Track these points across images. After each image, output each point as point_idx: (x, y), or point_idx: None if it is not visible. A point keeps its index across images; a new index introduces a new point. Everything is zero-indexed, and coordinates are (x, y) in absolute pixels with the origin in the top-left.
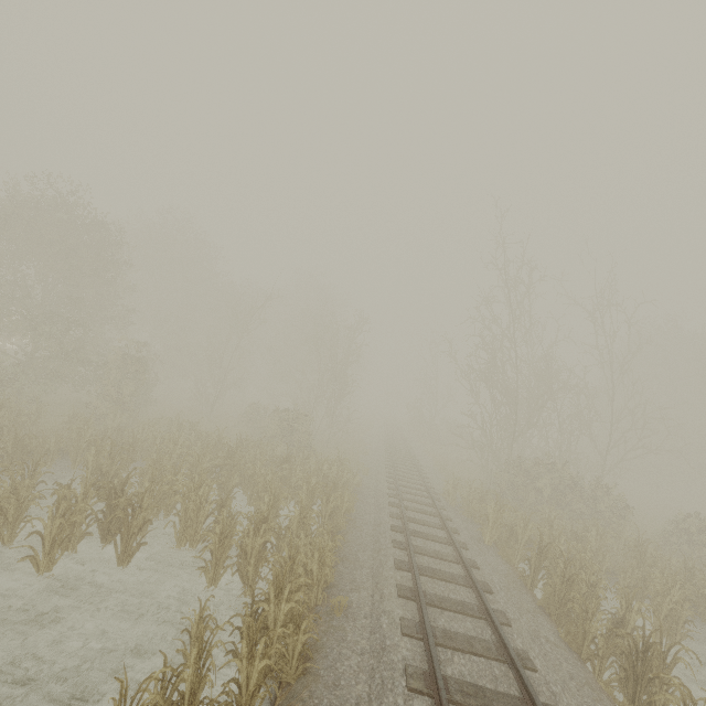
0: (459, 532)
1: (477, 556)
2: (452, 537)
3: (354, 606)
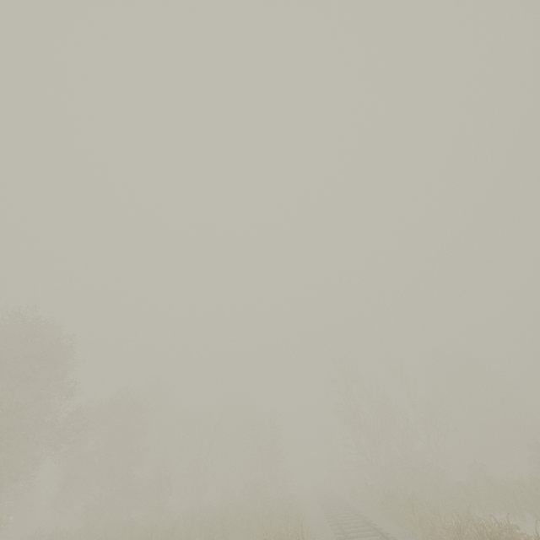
0: (357, 509)
1: (364, 513)
2: (352, 508)
3: (315, 533)
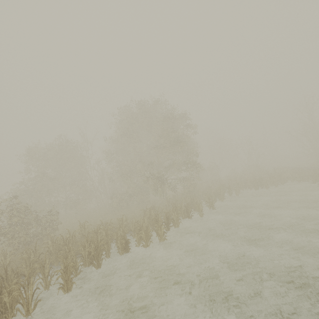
0: None
1: None
2: None
3: None
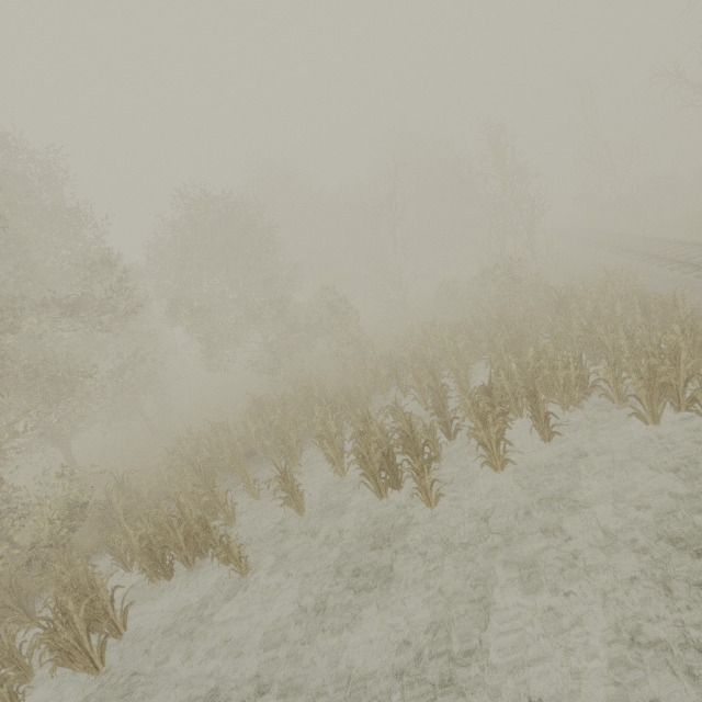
0: None
1: None
2: None
3: None
